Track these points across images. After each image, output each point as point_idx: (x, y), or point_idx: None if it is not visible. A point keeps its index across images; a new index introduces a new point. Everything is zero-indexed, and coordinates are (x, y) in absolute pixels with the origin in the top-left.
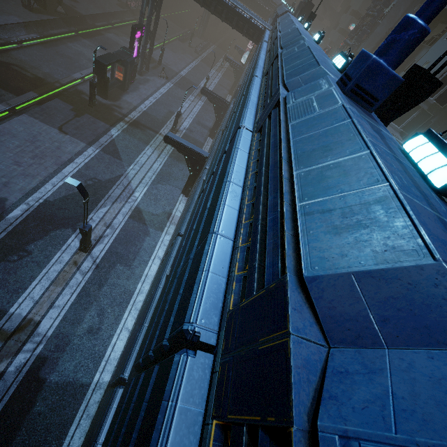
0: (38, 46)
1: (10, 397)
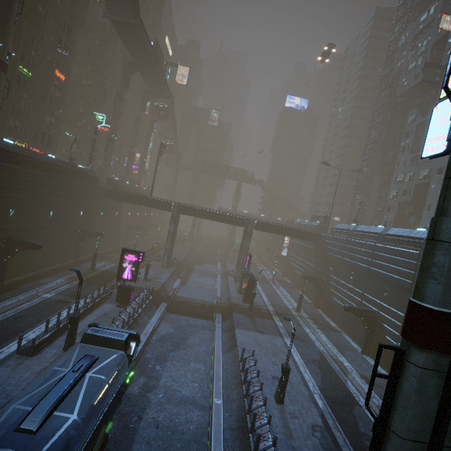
0: (181, 286)
1: None
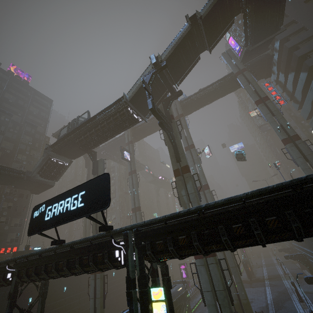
0: None
1: None
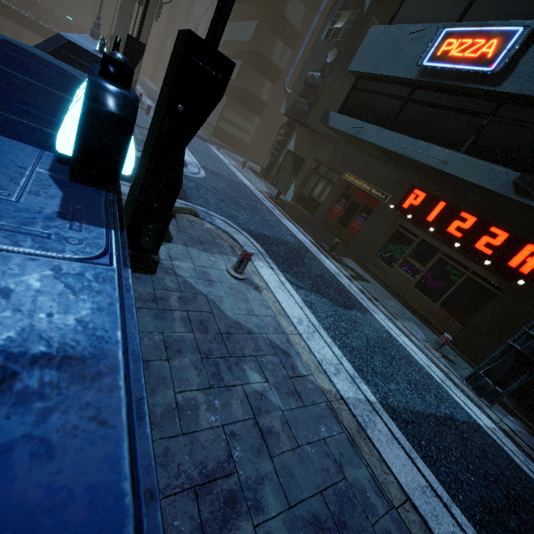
0: None
1: None
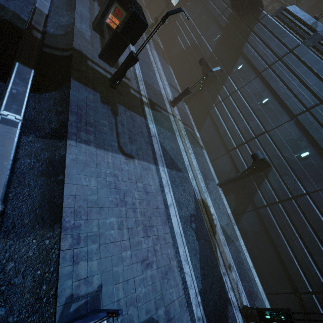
0: None
1: None
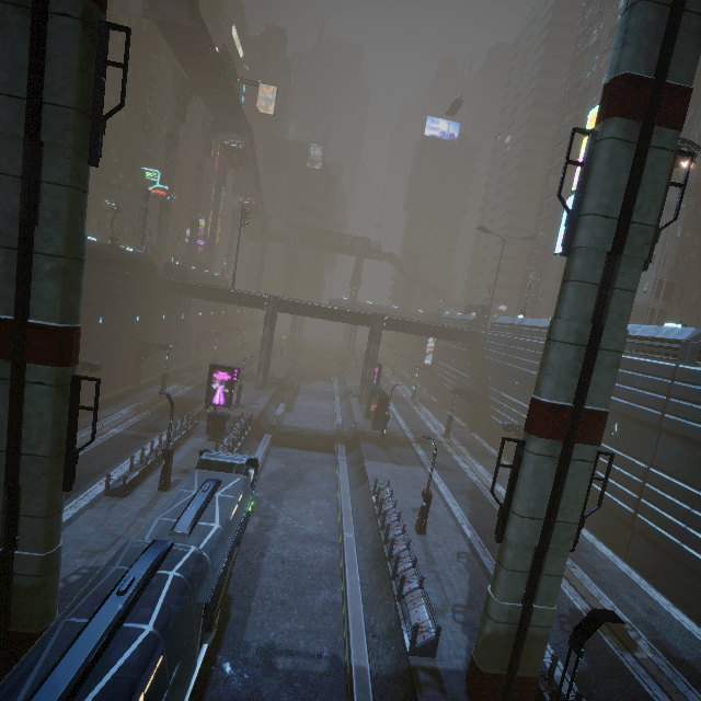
0: (286, 413)
1: (686, 678)
